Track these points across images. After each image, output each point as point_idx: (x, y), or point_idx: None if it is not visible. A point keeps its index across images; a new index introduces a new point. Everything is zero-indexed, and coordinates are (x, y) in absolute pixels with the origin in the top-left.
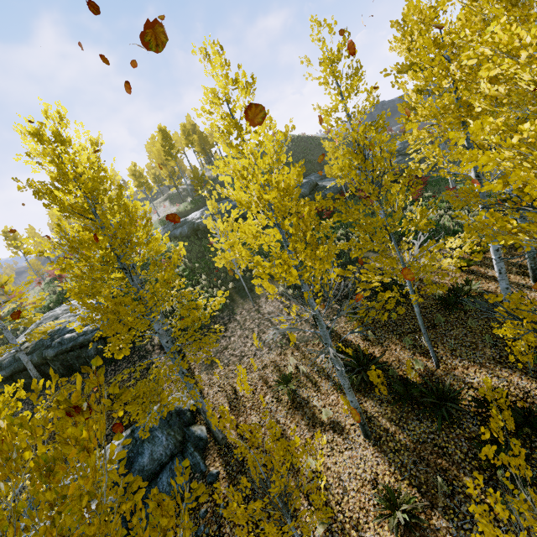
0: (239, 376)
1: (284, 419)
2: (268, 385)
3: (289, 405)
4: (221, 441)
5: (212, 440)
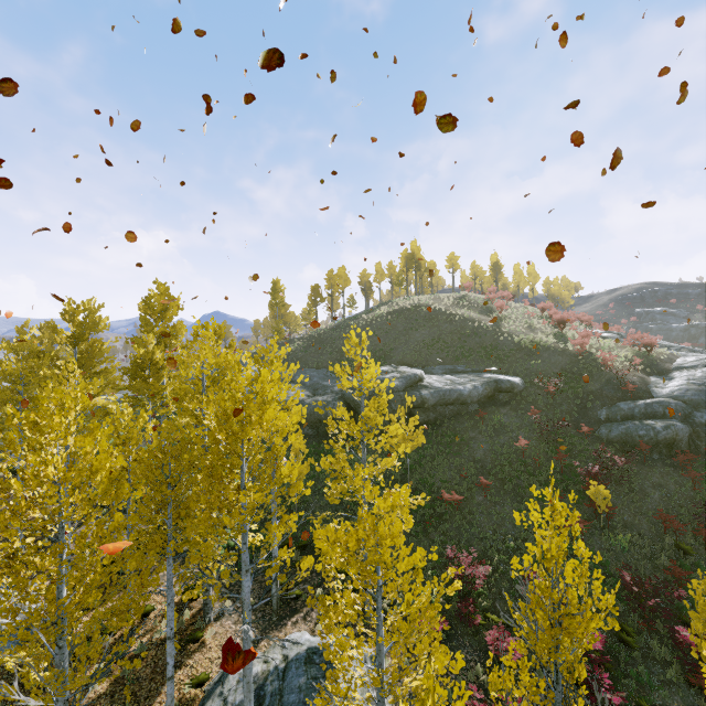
0: None
1: None
2: None
3: None
4: None
5: None
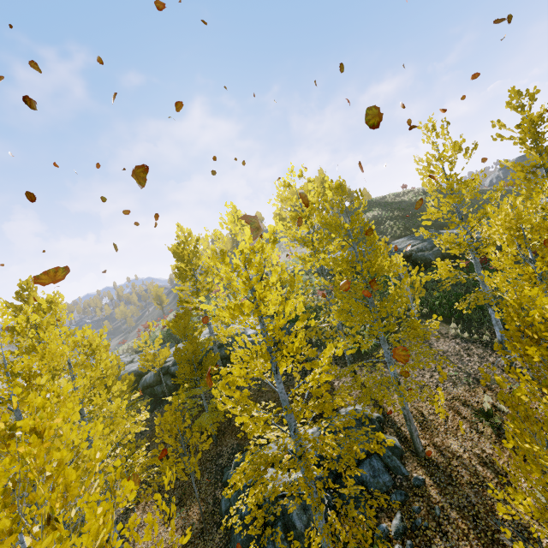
0: (438, 397)
1: (490, 450)
2: (461, 416)
3: (493, 439)
4: (420, 453)
5: (408, 451)
